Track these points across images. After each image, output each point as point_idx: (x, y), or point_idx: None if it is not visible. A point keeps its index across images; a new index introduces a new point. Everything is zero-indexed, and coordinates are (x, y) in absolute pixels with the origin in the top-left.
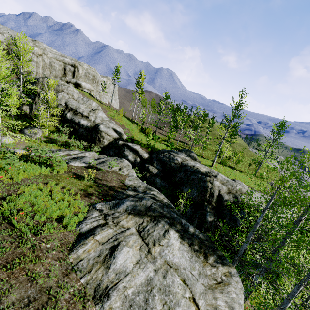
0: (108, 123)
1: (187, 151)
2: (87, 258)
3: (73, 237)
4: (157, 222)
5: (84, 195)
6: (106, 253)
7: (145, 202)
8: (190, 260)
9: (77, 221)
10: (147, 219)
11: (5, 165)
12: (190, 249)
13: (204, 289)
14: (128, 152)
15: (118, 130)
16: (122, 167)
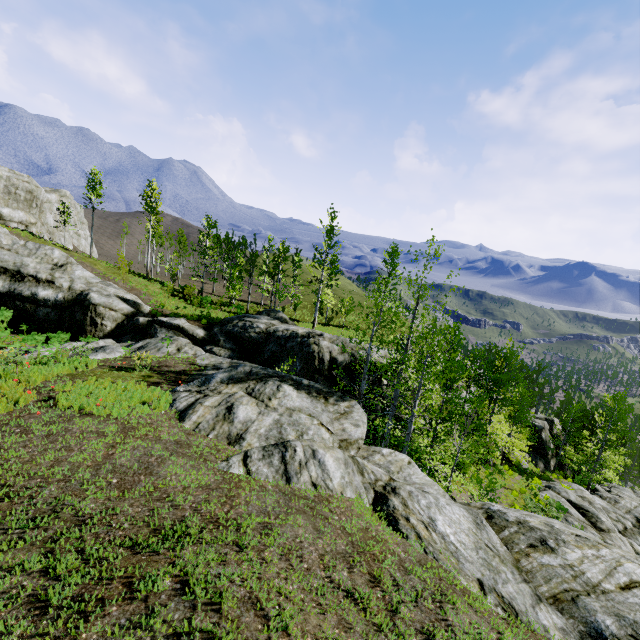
0: (104, 288)
1: (270, 312)
2: (206, 420)
3: (174, 414)
4: (265, 382)
5: (149, 386)
6: (223, 412)
7: (242, 369)
8: (311, 403)
9: (166, 403)
10: (253, 382)
11: (5, 366)
12: (308, 396)
13: (330, 420)
14: (164, 334)
15: (129, 297)
16: (182, 347)
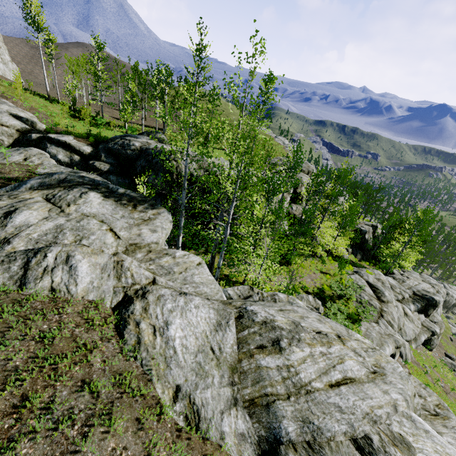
0: None
1: (150, 132)
2: None
3: None
4: (72, 189)
5: None
6: None
7: (58, 176)
8: (113, 210)
9: None
10: (60, 189)
11: None
12: (115, 203)
13: (128, 226)
14: (54, 150)
15: (22, 115)
16: (30, 157)
